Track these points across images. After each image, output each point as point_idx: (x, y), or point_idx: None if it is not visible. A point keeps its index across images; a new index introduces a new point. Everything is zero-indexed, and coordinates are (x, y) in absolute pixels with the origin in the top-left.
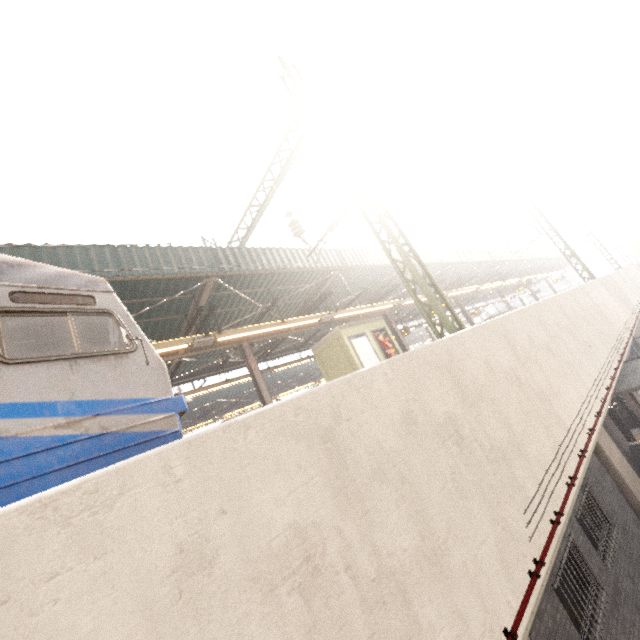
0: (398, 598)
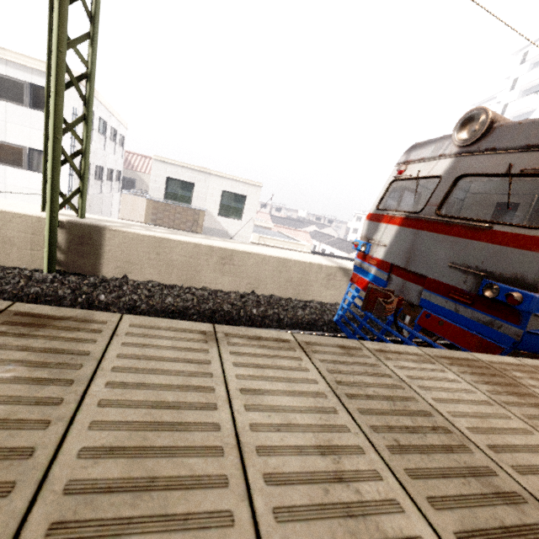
0: None
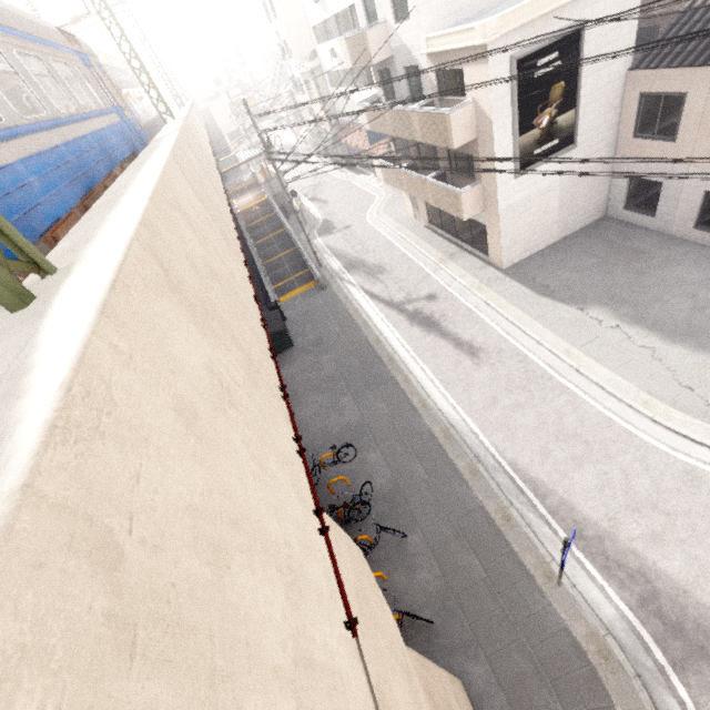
0: (211, 167)
